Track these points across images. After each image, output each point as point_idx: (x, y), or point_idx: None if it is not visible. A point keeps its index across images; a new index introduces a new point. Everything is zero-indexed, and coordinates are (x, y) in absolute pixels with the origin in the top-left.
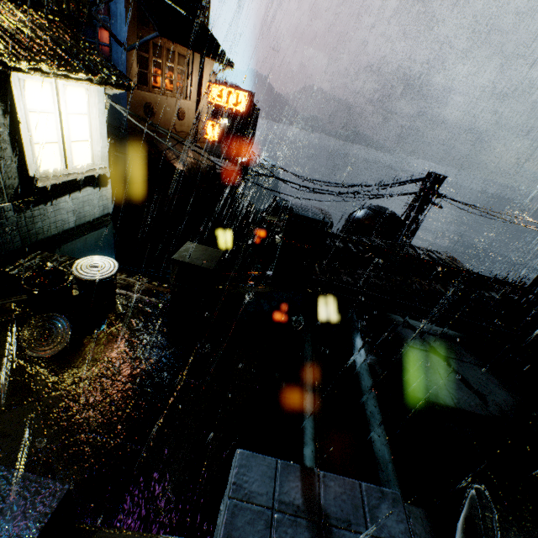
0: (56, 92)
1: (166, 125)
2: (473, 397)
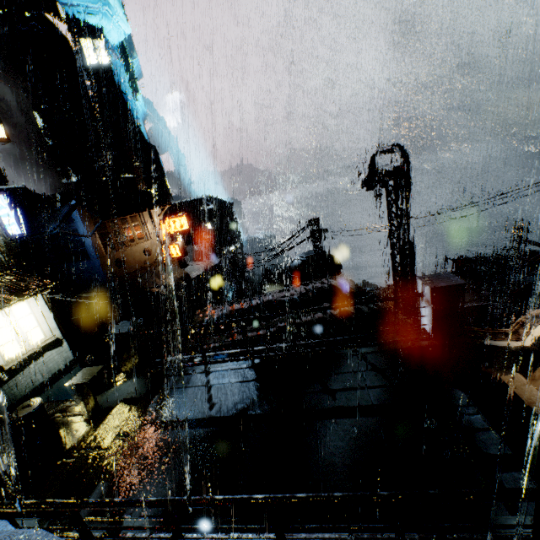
0: (6, 314)
1: (138, 265)
2: (206, 407)
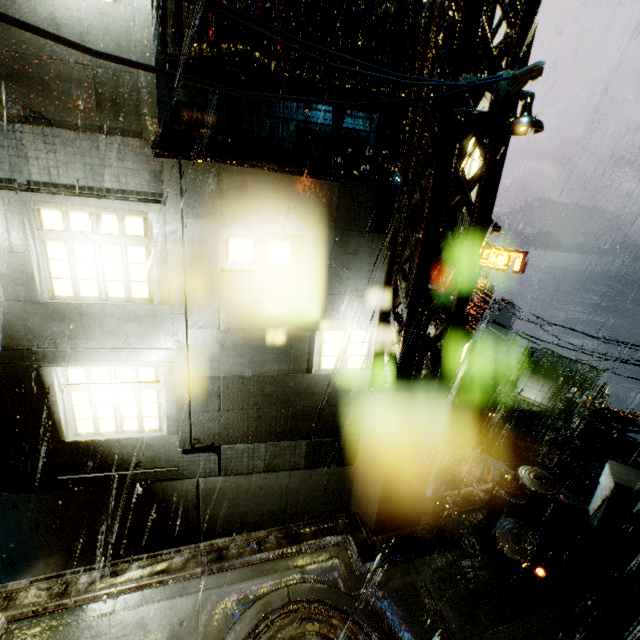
0: None
1: None
2: None
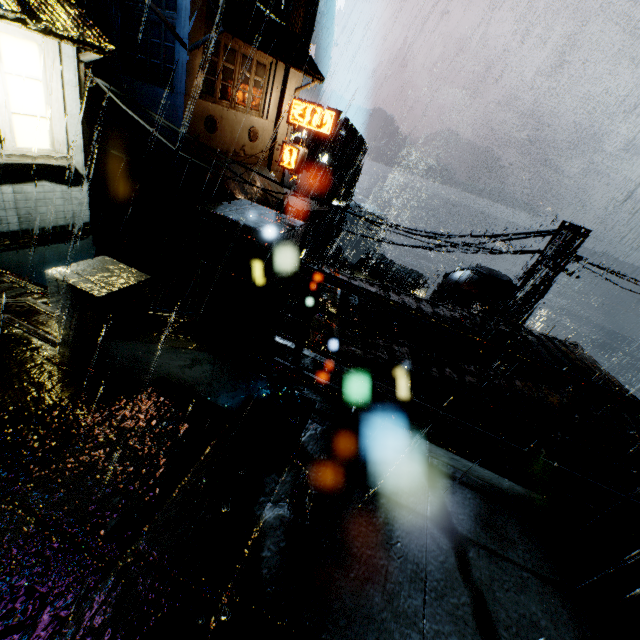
0: None
1: (232, 145)
2: None
